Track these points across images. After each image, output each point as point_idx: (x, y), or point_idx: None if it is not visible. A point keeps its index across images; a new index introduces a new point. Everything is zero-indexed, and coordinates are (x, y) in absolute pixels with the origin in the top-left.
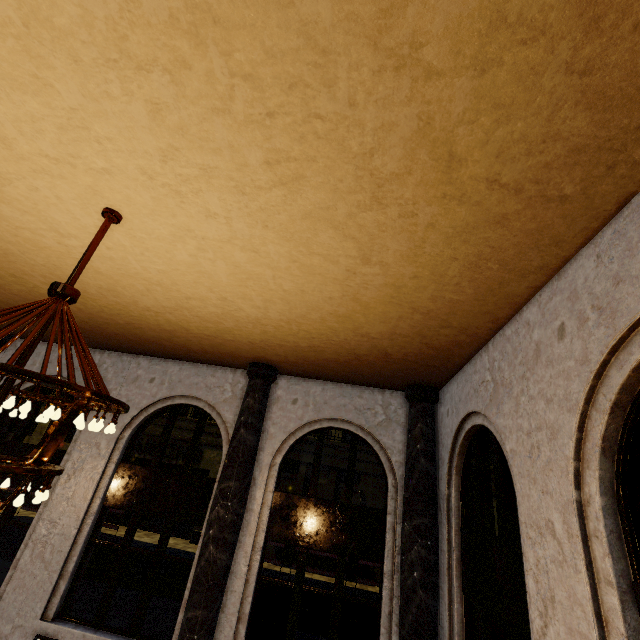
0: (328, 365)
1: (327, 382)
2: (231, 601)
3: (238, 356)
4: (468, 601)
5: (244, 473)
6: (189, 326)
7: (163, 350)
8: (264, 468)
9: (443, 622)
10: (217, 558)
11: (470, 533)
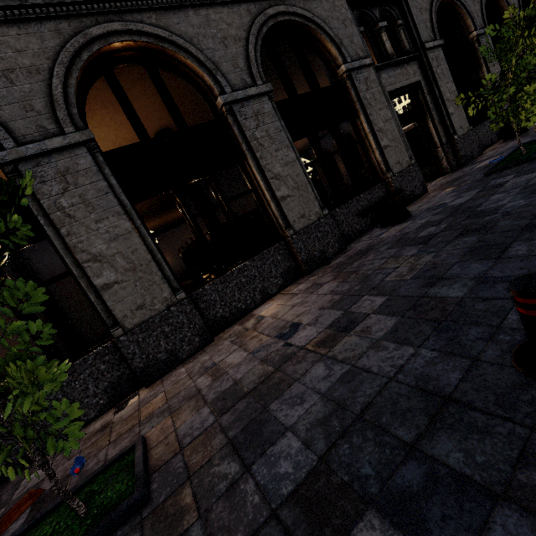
0: None
1: None
2: None
3: None
4: None
5: None
6: None
7: None
8: None
9: None
10: None
11: None
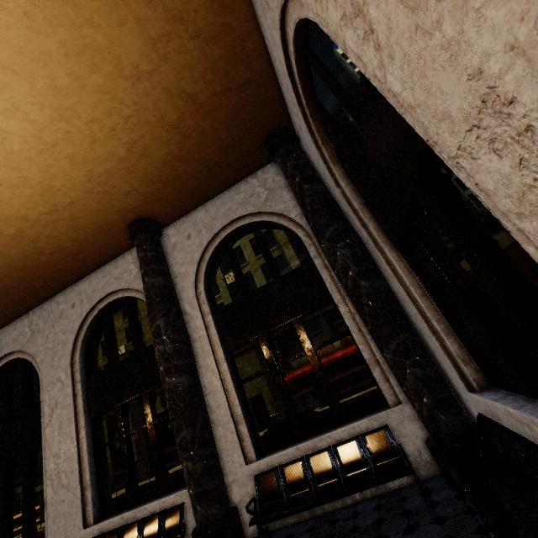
0: (177, 172)
1: (206, 204)
2: (221, 414)
3: (108, 227)
4: (405, 252)
5: (166, 309)
6: (18, 211)
7: (57, 272)
8: (192, 301)
9: (400, 294)
10: (177, 384)
11: (365, 188)
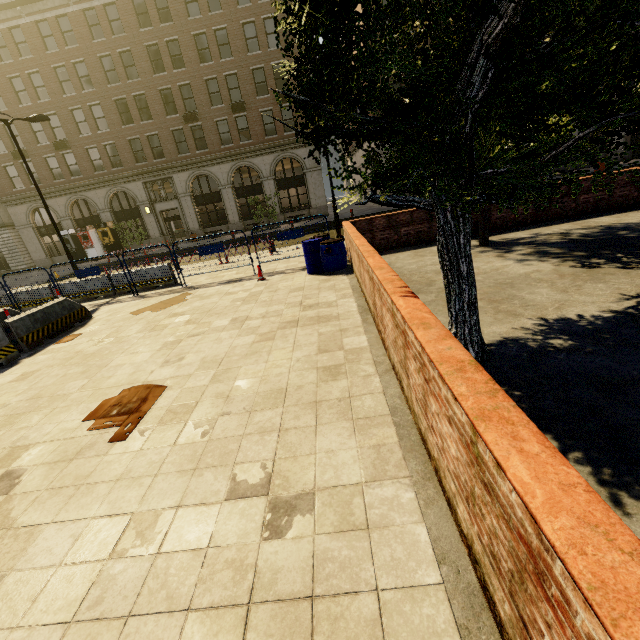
0: None
1: None
2: None
3: None
4: None
5: None
6: None
7: None
8: None
9: None
10: None
11: None
